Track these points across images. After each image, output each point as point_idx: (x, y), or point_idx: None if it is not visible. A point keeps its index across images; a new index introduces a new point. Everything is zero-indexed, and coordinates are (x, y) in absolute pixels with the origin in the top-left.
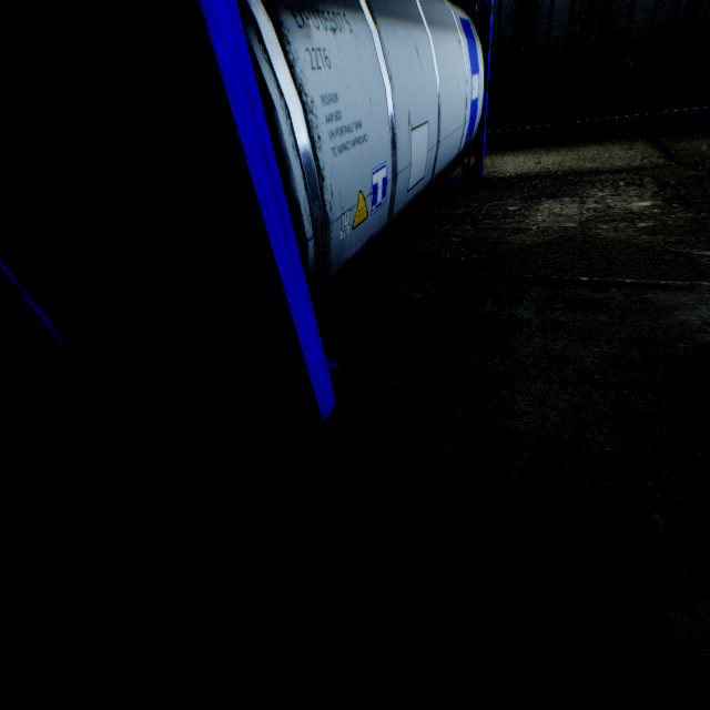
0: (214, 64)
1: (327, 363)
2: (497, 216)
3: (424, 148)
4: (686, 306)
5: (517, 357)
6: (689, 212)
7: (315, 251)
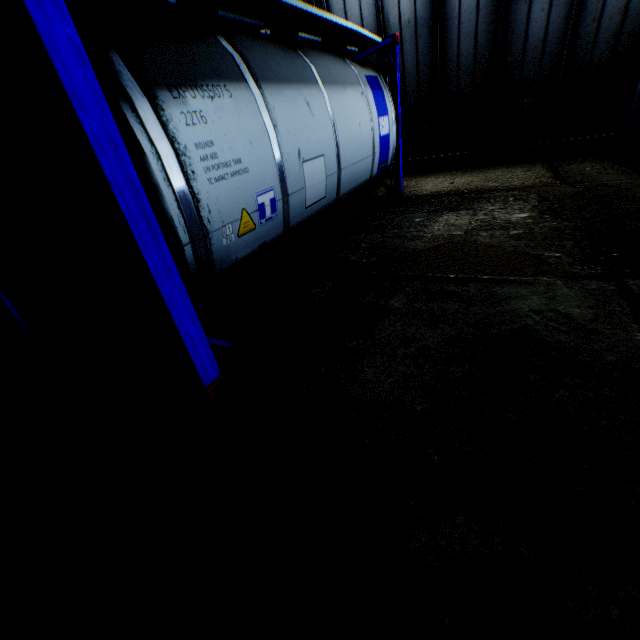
0: (82, 130)
1: (212, 340)
2: (404, 227)
3: (321, 174)
4: (522, 297)
5: (377, 338)
6: (555, 221)
7: (194, 253)
